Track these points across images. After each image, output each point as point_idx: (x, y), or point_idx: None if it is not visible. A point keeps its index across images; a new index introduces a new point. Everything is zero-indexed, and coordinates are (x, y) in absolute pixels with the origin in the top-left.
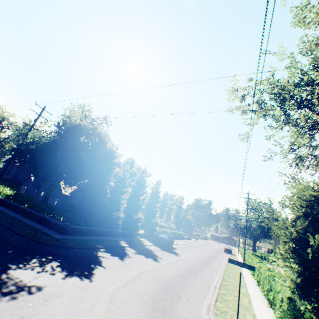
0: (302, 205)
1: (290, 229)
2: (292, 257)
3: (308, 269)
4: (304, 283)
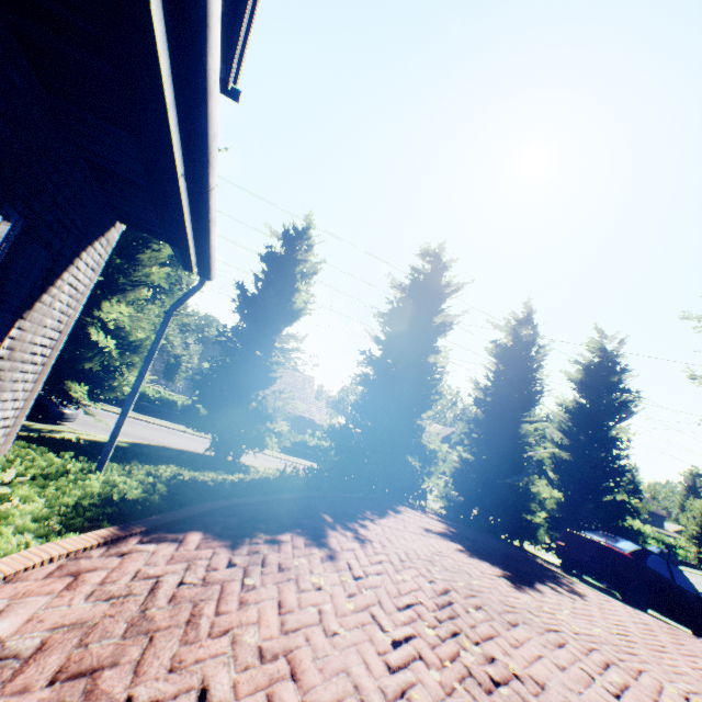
0: (697, 513)
1: (690, 526)
2: (687, 540)
3: (698, 547)
4: (694, 553)
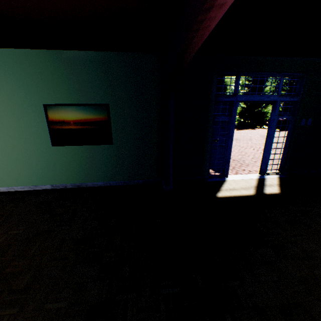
0: None
1: None
2: None
3: None
4: None
